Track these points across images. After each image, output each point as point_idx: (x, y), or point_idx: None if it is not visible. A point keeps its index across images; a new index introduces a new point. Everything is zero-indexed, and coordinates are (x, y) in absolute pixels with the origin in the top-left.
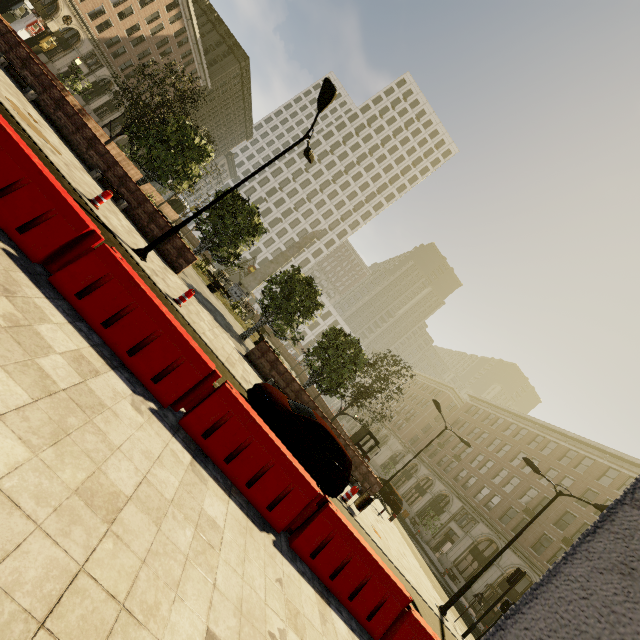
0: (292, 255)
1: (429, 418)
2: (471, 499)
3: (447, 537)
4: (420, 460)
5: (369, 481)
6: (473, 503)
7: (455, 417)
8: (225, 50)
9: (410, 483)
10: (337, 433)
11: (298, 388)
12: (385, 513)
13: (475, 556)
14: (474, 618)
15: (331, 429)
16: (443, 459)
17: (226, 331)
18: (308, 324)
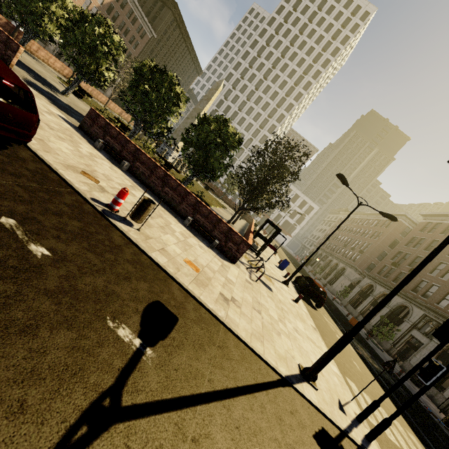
0: (203, 107)
1: (383, 246)
2: (434, 306)
3: (409, 345)
4: (375, 281)
5: (233, 240)
6: (436, 309)
7: (409, 238)
8: (160, 6)
9: (366, 301)
10: (185, 190)
11: (134, 149)
12: (293, 297)
13: (445, 361)
14: (439, 421)
15: (177, 187)
16: (399, 276)
17: (71, 117)
18: (174, 116)
